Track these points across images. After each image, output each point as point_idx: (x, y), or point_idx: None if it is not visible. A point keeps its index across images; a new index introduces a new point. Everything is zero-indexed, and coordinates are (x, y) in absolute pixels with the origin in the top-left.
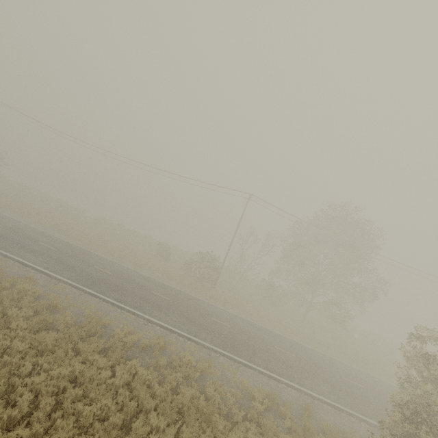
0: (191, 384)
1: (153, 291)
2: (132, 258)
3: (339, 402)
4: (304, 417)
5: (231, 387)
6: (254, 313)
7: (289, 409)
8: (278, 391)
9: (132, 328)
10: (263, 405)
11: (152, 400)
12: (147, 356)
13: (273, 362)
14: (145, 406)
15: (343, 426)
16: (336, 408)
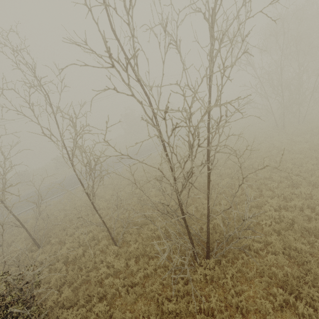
0: None
1: None
2: None
3: None
4: None
5: None
6: None
7: None
8: None
9: None
10: None
11: None
12: None
13: None
14: None
15: None
16: None
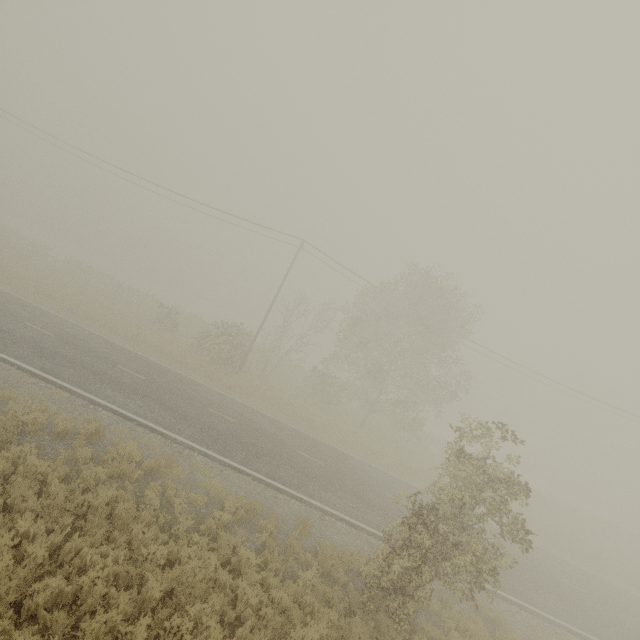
0: (125, 485)
1: (122, 365)
2: (107, 321)
3: (362, 519)
4: (295, 534)
5: (195, 493)
6: (287, 410)
7: (276, 523)
8: (273, 502)
9: (48, 407)
10: (228, 514)
11: (34, 499)
12: (63, 445)
13: (283, 468)
14: (17, 505)
15: (353, 547)
16: (354, 526)
